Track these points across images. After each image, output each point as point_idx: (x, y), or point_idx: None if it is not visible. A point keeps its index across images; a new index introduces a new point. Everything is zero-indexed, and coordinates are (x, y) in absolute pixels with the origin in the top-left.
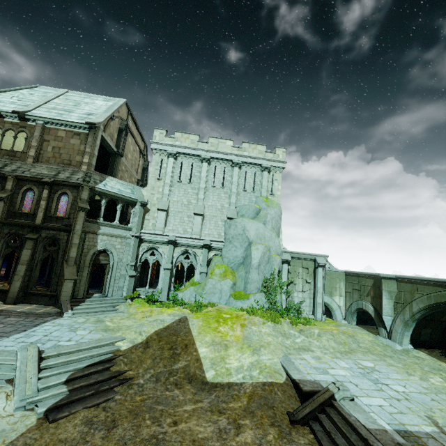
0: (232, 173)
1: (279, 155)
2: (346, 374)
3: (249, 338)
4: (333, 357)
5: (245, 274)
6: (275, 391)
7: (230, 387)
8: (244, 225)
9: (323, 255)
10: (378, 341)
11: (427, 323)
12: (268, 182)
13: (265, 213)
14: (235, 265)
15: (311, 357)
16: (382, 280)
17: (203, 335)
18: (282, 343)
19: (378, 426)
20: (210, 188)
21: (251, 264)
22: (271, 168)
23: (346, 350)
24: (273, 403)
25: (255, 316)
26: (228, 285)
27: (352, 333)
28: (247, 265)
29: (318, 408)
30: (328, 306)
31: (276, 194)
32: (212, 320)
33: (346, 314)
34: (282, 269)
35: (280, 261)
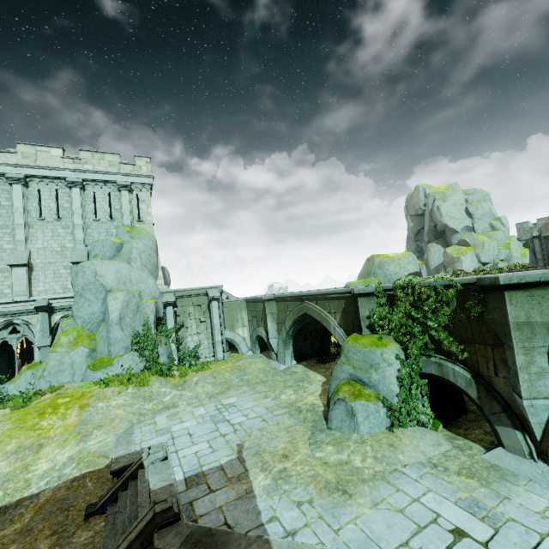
0: (70, 197)
1: (142, 166)
2: (192, 424)
3: (89, 421)
4: (196, 406)
5: (107, 333)
6: (85, 483)
7: (17, 506)
8: (95, 269)
9: (215, 286)
10: (268, 366)
11: (305, 336)
12: (132, 206)
13: (129, 248)
14: (93, 325)
15: (166, 416)
16: (265, 303)
17: (4, 444)
18: (137, 411)
19: (168, 482)
20: (35, 223)
21: (110, 320)
22: (133, 186)
23: (222, 390)
24: (73, 501)
25: (110, 387)
26: (81, 355)
27: (247, 365)
28: (106, 322)
29: (123, 485)
30: (231, 341)
31: (146, 219)
32: (34, 414)
33: (251, 344)
34: (166, 314)
35: (160, 305)
